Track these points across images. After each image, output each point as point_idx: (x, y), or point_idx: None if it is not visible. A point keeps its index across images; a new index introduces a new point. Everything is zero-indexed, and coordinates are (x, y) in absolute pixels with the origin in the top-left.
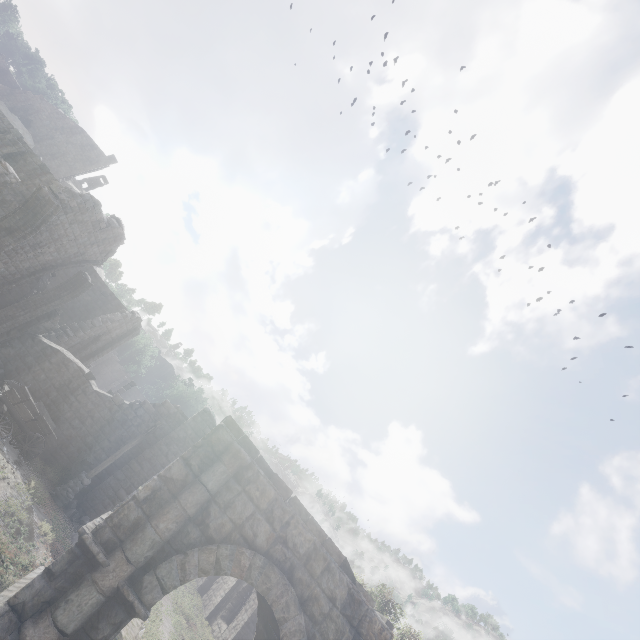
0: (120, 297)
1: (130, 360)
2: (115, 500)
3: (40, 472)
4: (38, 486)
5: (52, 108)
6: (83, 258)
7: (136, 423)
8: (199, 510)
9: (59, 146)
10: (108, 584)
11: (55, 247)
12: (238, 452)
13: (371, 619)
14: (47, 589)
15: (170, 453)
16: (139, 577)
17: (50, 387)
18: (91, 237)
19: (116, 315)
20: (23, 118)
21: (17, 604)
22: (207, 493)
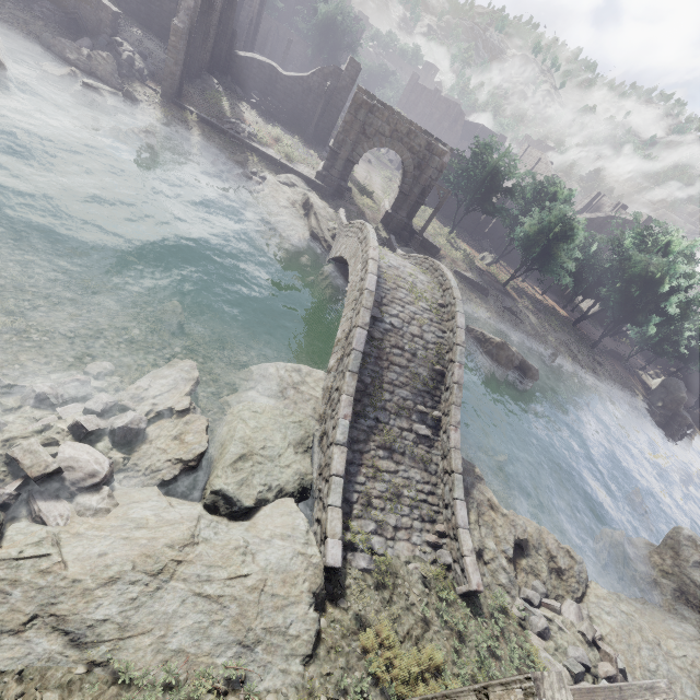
0: None
1: None
2: (329, 134)
3: (292, 132)
4: (298, 138)
5: None
6: None
7: (316, 87)
8: (361, 129)
9: None
10: (344, 158)
11: None
12: (367, 102)
13: (437, 149)
14: (329, 163)
15: (343, 99)
16: (352, 155)
17: (265, 85)
18: None
19: None
20: None
21: (325, 168)
22: (361, 123)
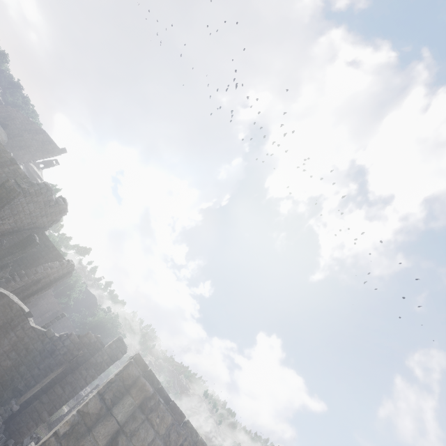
0: (60, 246)
1: (63, 294)
2: (38, 422)
3: None
4: None
5: (24, 117)
6: (34, 225)
7: (63, 352)
8: (109, 440)
9: (26, 141)
10: None
11: (14, 219)
12: (144, 385)
13: None
14: None
15: (88, 376)
16: None
17: None
18: (42, 211)
19: (55, 263)
20: (2, 123)
21: None
22: (117, 424)
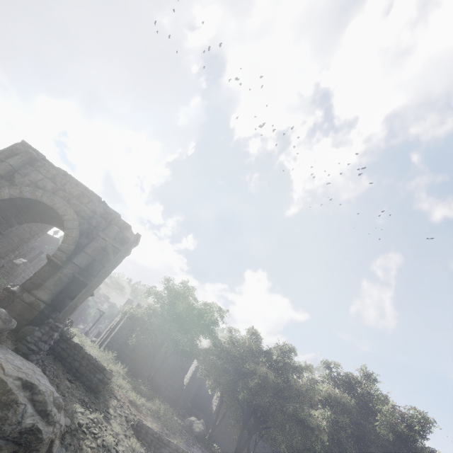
0: None
1: None
2: None
3: None
4: None
5: None
6: None
7: None
8: (8, 175)
9: None
10: None
11: None
12: (27, 150)
13: (118, 220)
14: None
15: (32, 231)
16: None
17: None
18: None
19: None
20: None
21: None
22: (10, 166)
